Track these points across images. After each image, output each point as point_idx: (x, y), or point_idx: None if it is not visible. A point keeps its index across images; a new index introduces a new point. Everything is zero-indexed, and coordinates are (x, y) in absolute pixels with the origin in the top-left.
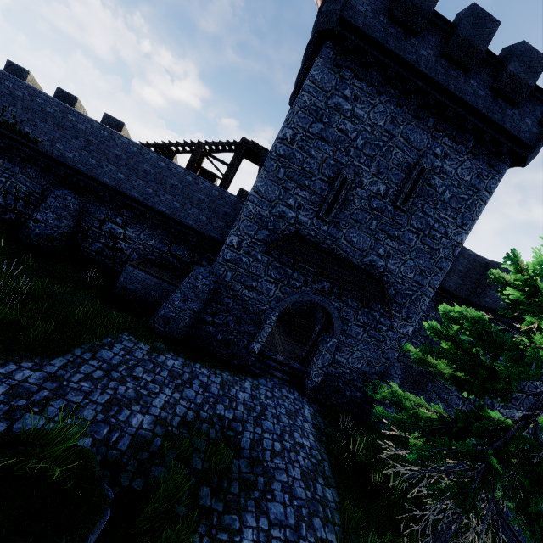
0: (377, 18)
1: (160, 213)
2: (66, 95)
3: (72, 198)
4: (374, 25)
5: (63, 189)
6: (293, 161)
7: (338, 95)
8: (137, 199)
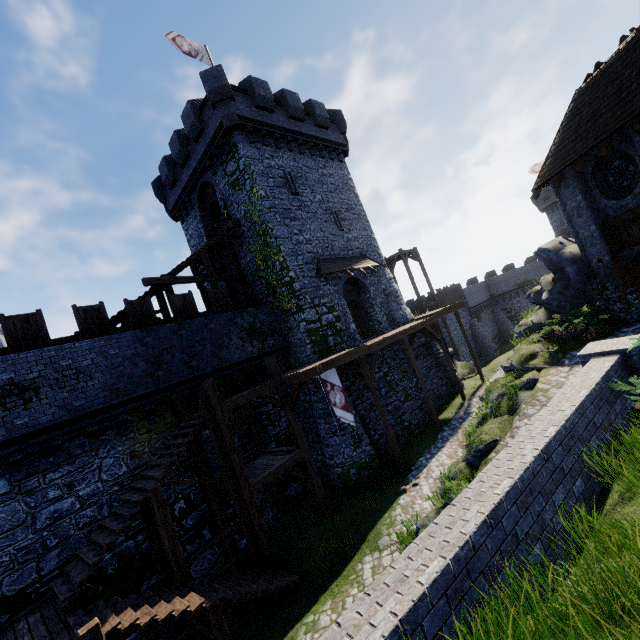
0: None
1: None
2: (491, 272)
3: None
4: None
5: None
6: None
7: None
8: None
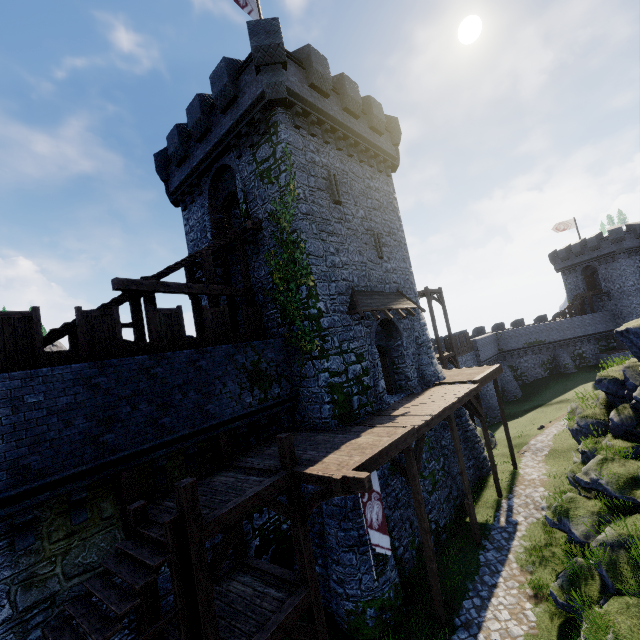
0: (632, 241)
1: (591, 334)
2: (500, 324)
3: (564, 350)
4: (633, 243)
5: (560, 350)
6: (639, 289)
7: (635, 264)
8: (582, 335)
